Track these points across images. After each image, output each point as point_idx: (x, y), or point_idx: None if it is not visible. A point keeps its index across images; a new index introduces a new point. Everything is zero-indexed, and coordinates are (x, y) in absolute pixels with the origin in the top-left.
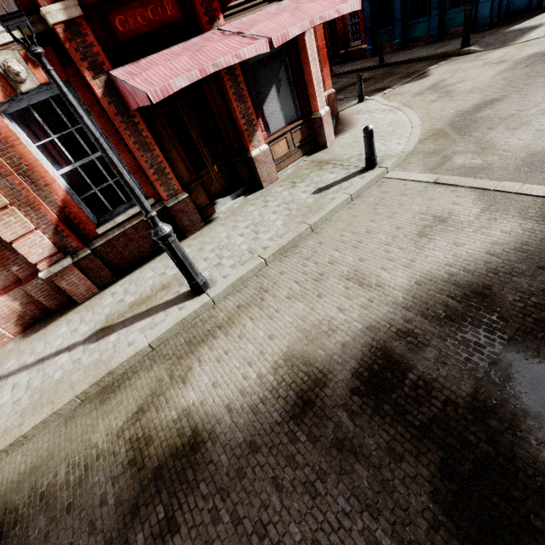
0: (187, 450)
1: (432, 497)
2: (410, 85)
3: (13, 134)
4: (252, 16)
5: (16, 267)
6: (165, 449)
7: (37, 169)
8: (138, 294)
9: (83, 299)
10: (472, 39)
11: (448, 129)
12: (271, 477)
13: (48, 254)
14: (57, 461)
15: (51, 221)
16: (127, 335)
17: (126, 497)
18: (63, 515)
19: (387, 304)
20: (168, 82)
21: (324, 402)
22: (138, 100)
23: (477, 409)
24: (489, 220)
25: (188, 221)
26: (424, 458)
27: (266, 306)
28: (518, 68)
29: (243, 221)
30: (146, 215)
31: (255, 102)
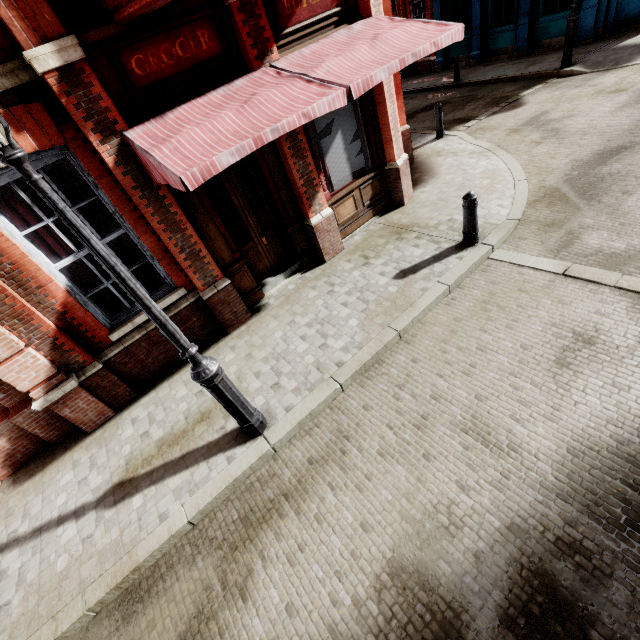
0: None
1: None
2: (501, 117)
3: None
4: (315, 46)
5: (1, 395)
6: None
7: (26, 268)
8: (168, 425)
9: (94, 426)
10: (573, 55)
11: (565, 187)
12: None
13: (45, 377)
14: None
15: (47, 334)
16: (156, 499)
17: None
18: None
19: (532, 486)
20: (210, 159)
21: None
22: (166, 178)
23: None
24: None
25: (230, 314)
26: None
27: (351, 467)
28: None
29: (303, 315)
30: (184, 354)
31: (315, 155)
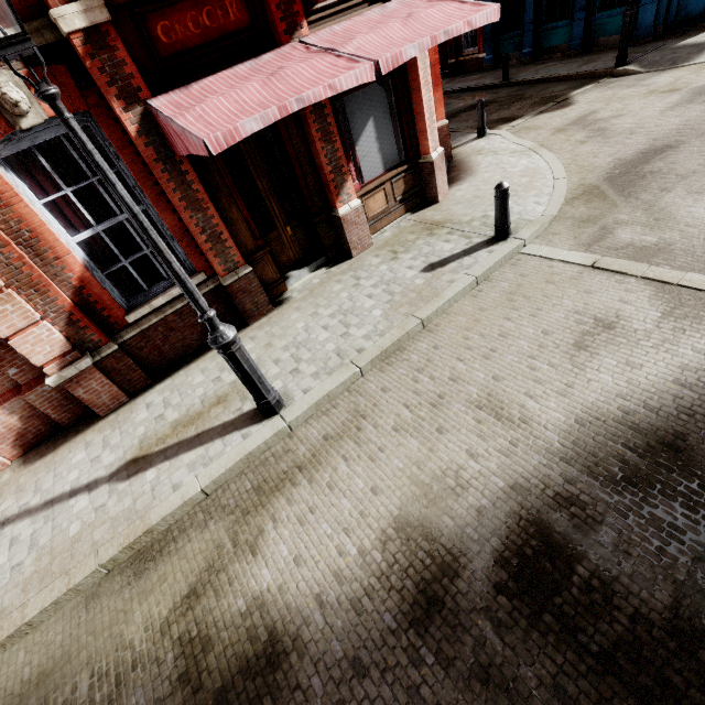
0: (263, 664)
1: None
2: (548, 116)
3: (9, 188)
4: (347, 24)
5: (14, 370)
6: (231, 660)
7: (44, 237)
8: (183, 408)
9: (107, 410)
10: (629, 54)
11: (605, 185)
12: None
13: (59, 352)
14: (76, 665)
15: (63, 308)
16: (170, 472)
17: None
18: None
19: (538, 451)
20: (234, 124)
21: (457, 602)
22: (189, 146)
23: (681, 632)
24: (674, 331)
25: (251, 304)
26: None
27: (366, 441)
28: (696, 102)
29: (326, 306)
30: (202, 316)
31: (345, 141)
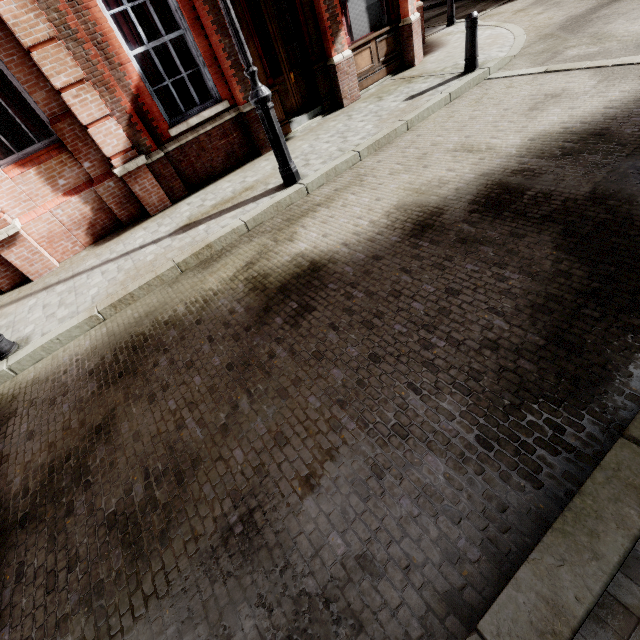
0: (309, 272)
1: (555, 249)
2: (510, 5)
3: None
4: None
5: (88, 164)
6: (285, 276)
7: (112, 43)
8: (219, 198)
9: (156, 211)
10: None
11: (558, 32)
12: (398, 268)
13: (123, 148)
14: (172, 304)
15: (125, 110)
16: (217, 222)
17: (255, 306)
18: (194, 326)
19: (500, 158)
20: None
21: (443, 223)
22: None
23: (595, 198)
24: (606, 87)
25: (264, 135)
26: (546, 232)
27: (368, 184)
28: None
29: (325, 133)
30: (248, 70)
31: None
